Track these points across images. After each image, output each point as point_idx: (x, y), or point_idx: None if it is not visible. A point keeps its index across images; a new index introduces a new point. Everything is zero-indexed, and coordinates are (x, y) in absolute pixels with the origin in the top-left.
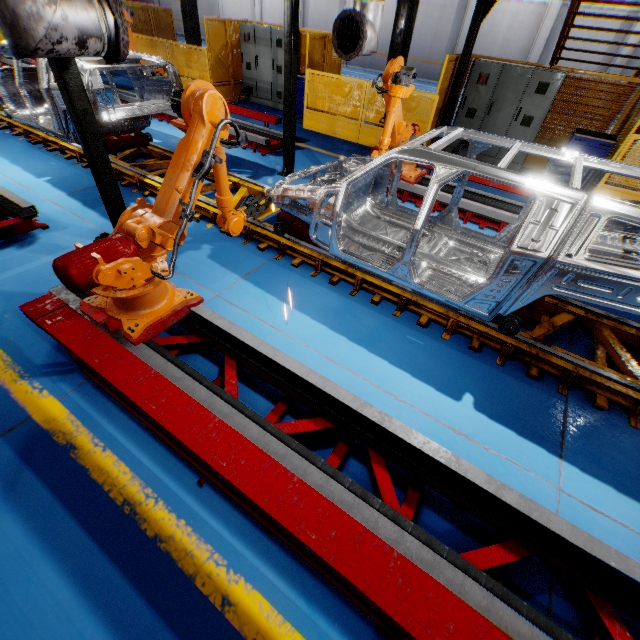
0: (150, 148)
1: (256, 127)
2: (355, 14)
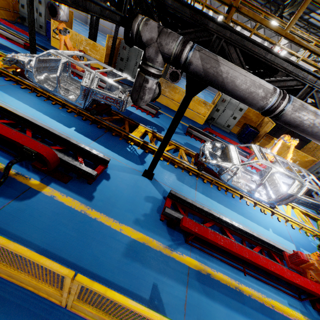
0: None
1: (20, 36)
2: (54, 5)
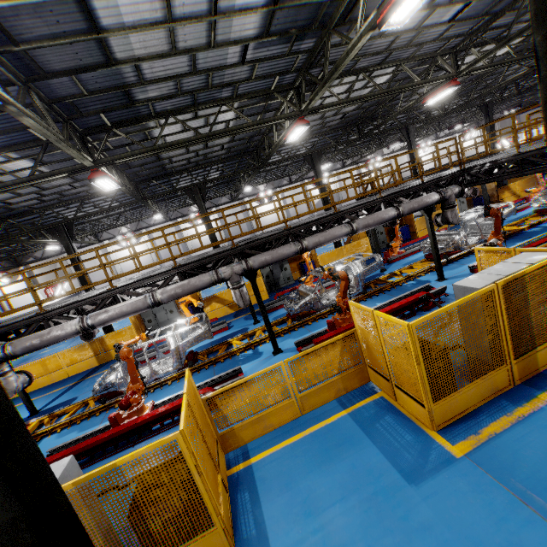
0: None
1: None
2: None
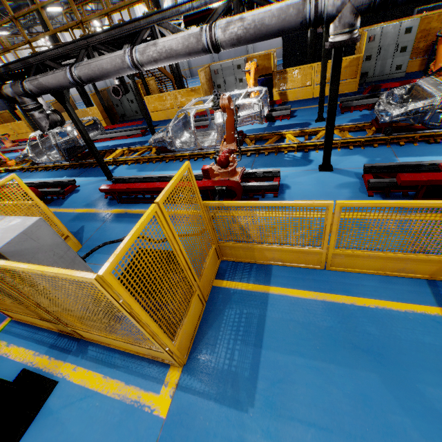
0: (3, 162)
1: None
2: None
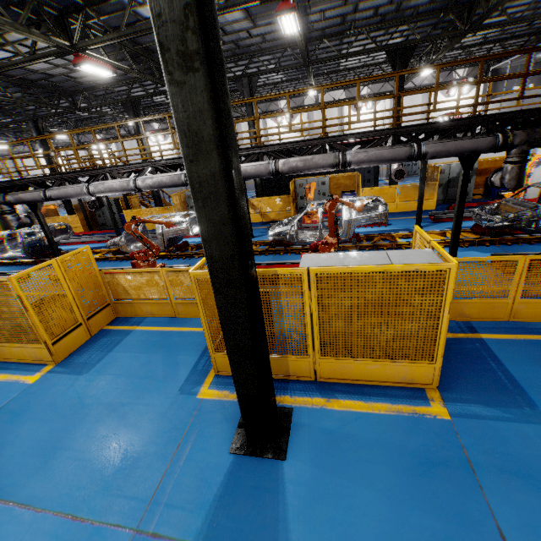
0: None
1: None
2: None
